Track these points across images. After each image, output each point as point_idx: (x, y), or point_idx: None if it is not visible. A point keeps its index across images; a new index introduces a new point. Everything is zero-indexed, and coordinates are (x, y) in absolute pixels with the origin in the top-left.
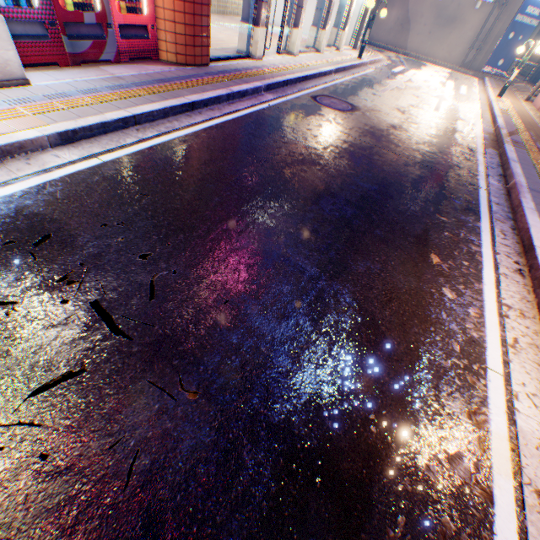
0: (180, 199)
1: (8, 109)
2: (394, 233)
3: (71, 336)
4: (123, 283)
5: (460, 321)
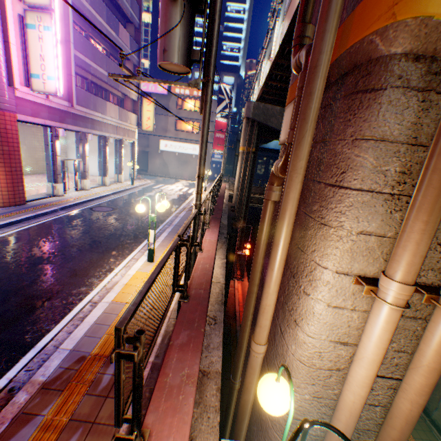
0: None
1: None
2: (102, 248)
3: None
4: None
5: (112, 265)
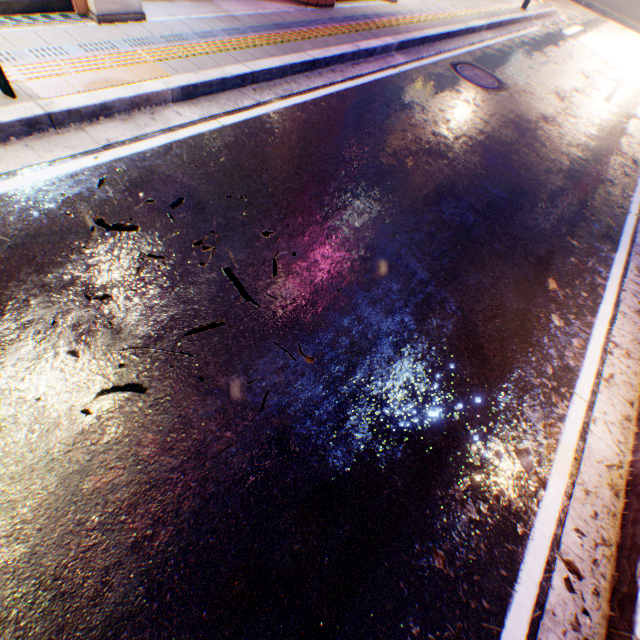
0: (298, 179)
1: (131, 52)
2: (514, 250)
3: (211, 294)
4: (249, 257)
5: (560, 348)
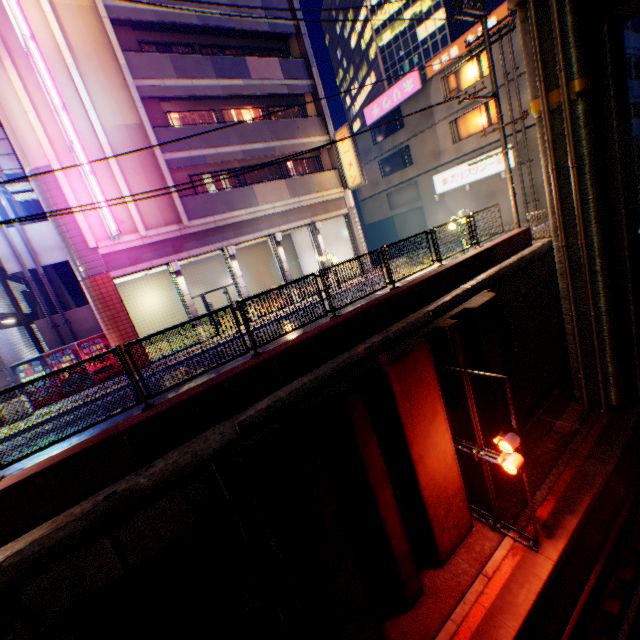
0: None
1: (4, 431)
2: None
3: None
4: None
5: None
